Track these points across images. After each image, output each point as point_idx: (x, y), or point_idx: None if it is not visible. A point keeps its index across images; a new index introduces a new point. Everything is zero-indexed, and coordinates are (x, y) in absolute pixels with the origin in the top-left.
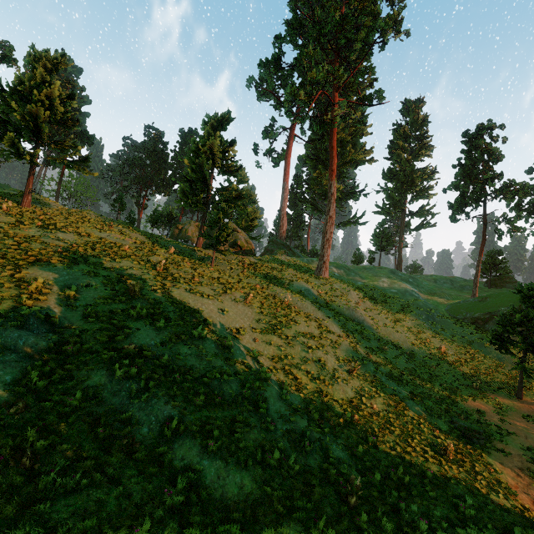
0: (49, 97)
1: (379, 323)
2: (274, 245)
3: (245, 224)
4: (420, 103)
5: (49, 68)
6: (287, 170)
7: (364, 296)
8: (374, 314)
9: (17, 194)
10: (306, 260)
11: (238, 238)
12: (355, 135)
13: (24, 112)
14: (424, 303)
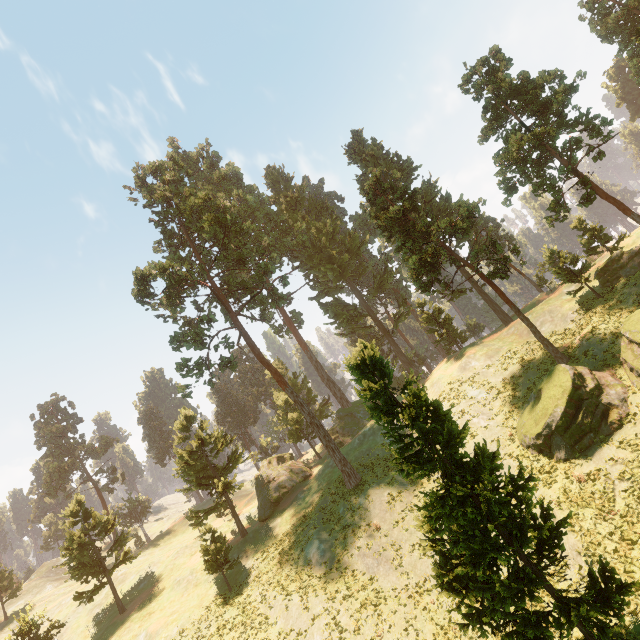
0: (80, 542)
1: (404, 549)
2: (340, 423)
3: (295, 436)
4: (356, 139)
5: (73, 520)
6: (298, 340)
7: (396, 491)
8: (400, 531)
9: (130, 583)
10: (357, 441)
11: (271, 491)
12: (325, 245)
13: (76, 566)
14: (479, 439)
